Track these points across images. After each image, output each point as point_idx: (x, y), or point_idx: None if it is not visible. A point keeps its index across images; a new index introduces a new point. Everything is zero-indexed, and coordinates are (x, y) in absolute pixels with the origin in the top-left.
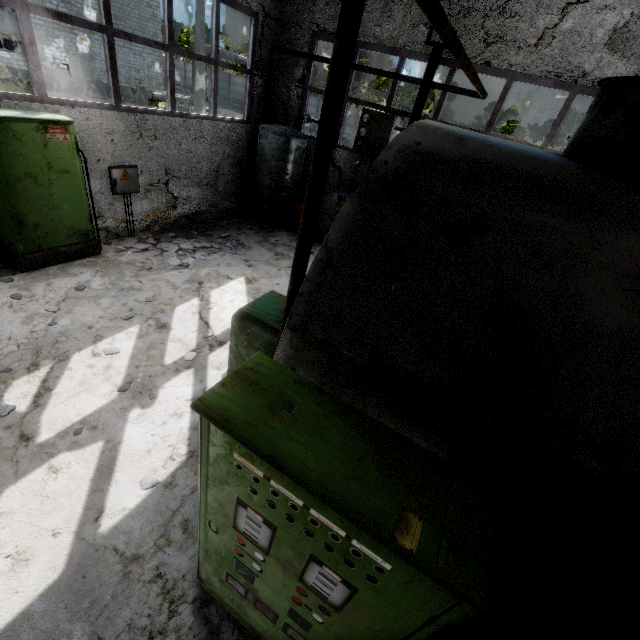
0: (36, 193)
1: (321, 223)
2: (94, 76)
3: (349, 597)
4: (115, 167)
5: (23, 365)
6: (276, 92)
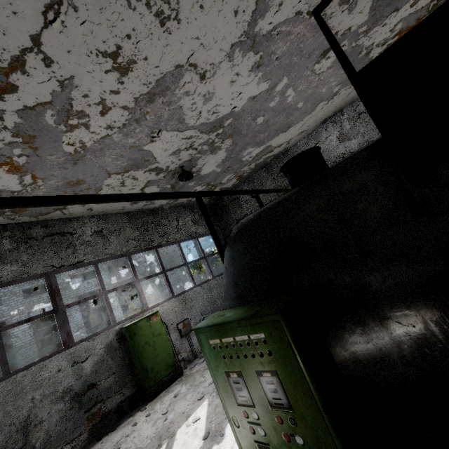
0: (150, 351)
1: None
2: None
3: (281, 385)
4: (179, 323)
5: (154, 448)
6: None
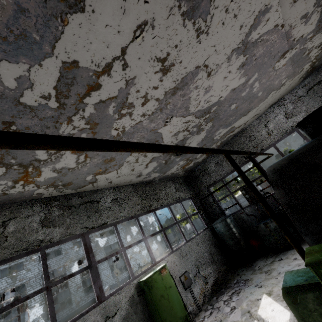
0: (165, 304)
1: (268, 242)
2: (145, 262)
3: None
4: (181, 276)
5: None
6: (208, 211)
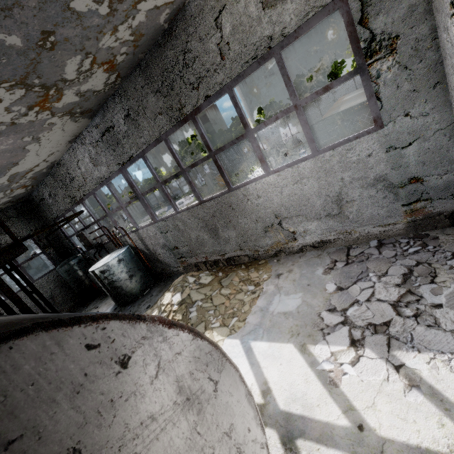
0: None
1: (100, 288)
2: None
3: None
4: None
5: None
6: (65, 245)
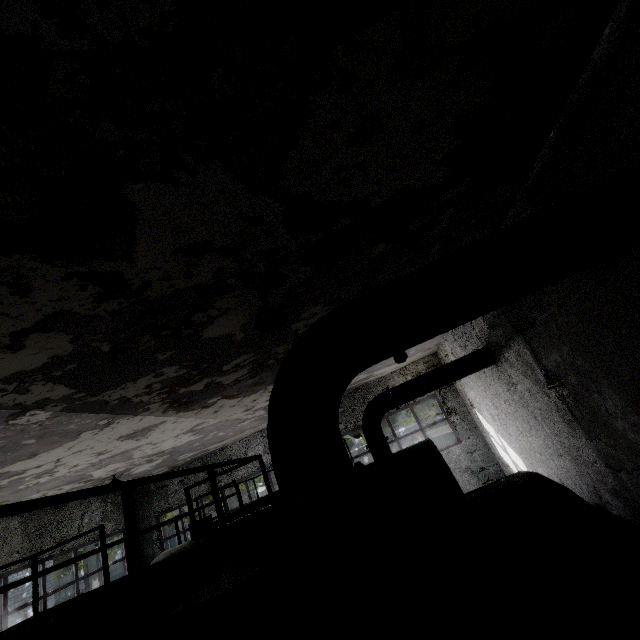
0: None
1: None
2: None
3: None
4: None
5: None
6: (146, 554)
